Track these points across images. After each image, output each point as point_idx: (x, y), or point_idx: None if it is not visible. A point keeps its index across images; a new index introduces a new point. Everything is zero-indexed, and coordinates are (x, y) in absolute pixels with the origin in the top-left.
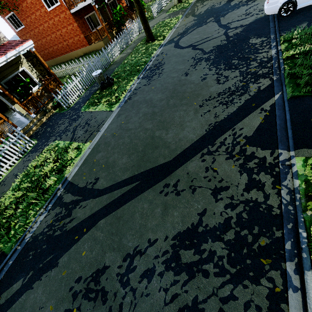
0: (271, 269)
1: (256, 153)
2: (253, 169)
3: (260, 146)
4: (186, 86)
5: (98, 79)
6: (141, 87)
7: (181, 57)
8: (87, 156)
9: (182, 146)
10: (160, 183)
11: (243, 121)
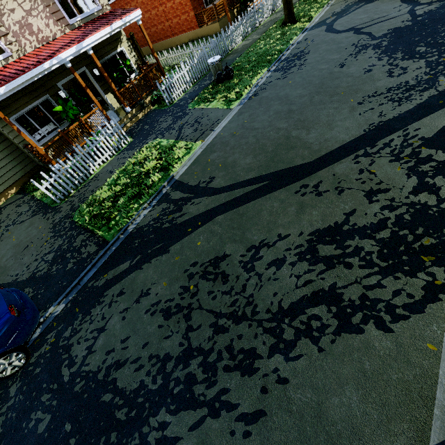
0: (433, 266)
1: (435, 156)
2: (427, 173)
3: (442, 149)
4: (341, 80)
5: (215, 68)
6: (272, 81)
7: (335, 44)
8: (198, 156)
9: (329, 146)
10: (295, 184)
11: (422, 121)
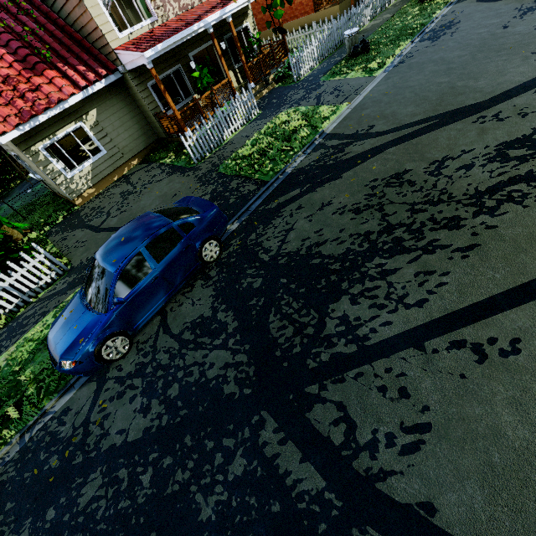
0: None
1: None
2: None
3: None
4: (506, 38)
5: (351, 41)
6: (419, 49)
7: (492, 11)
8: (347, 114)
9: (503, 88)
10: (471, 117)
11: None
